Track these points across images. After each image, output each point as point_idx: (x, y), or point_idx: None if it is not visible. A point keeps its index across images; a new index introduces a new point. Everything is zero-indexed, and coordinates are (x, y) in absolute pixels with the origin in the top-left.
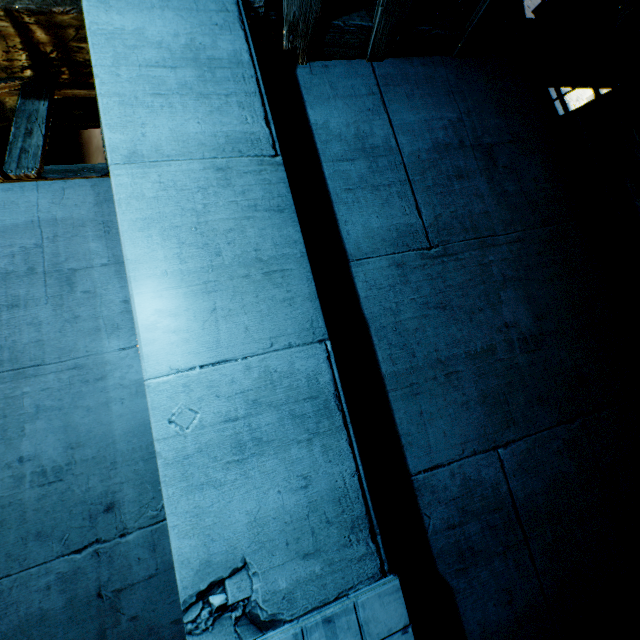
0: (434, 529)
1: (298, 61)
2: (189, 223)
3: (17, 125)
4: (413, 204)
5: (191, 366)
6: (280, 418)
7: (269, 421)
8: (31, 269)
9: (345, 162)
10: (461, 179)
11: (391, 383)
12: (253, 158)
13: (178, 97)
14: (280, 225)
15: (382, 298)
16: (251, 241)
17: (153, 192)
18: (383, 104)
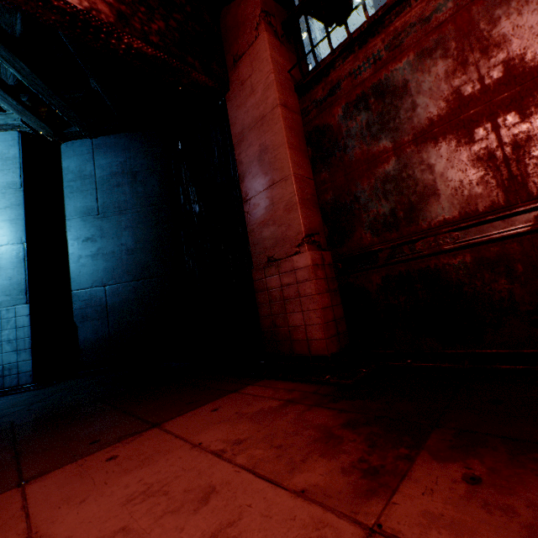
0: (76, 308)
1: (62, 142)
2: None
3: None
4: (96, 198)
5: None
6: (7, 262)
7: (4, 263)
8: None
9: (73, 182)
10: (119, 187)
11: (72, 261)
12: (14, 189)
13: None
14: (18, 210)
15: (76, 232)
16: (9, 214)
17: None
18: (93, 157)
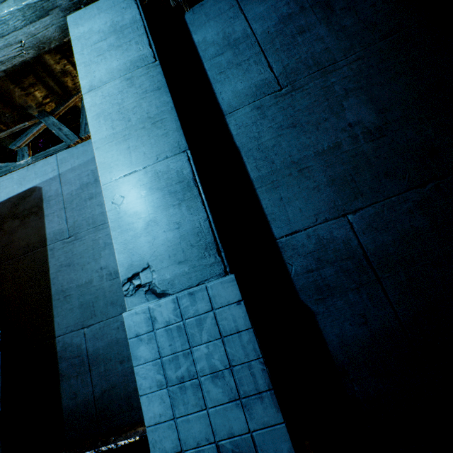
0: (296, 273)
1: (185, 10)
2: (116, 110)
3: (82, 114)
4: (266, 65)
5: (120, 176)
6: (163, 195)
7: (158, 197)
8: (96, 180)
9: (218, 57)
10: (303, 33)
11: (258, 183)
12: (144, 67)
13: (108, 52)
14: (159, 97)
15: (248, 132)
16: (145, 110)
17: (100, 101)
18: (240, 10)
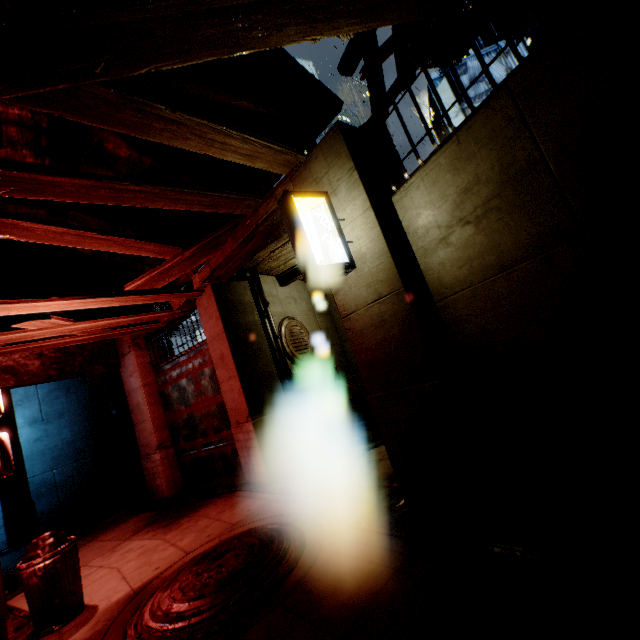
0: (33, 490)
1: None
2: None
3: None
4: (40, 409)
5: None
6: None
7: None
8: None
9: (21, 401)
10: (57, 399)
11: (26, 458)
12: None
13: None
14: None
15: (27, 437)
16: None
17: None
18: None
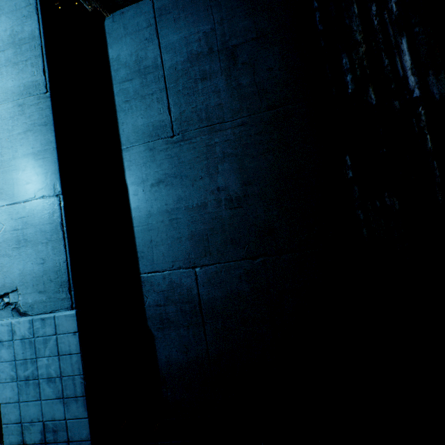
0: (149, 304)
1: (105, 15)
2: (6, 136)
3: None
4: (166, 105)
5: (3, 205)
6: (36, 231)
7: (31, 232)
8: None
9: (127, 82)
10: (205, 80)
11: (137, 222)
12: (36, 96)
13: (5, 68)
14: (45, 133)
15: (138, 171)
16: (31, 143)
17: None
18: (156, 32)
